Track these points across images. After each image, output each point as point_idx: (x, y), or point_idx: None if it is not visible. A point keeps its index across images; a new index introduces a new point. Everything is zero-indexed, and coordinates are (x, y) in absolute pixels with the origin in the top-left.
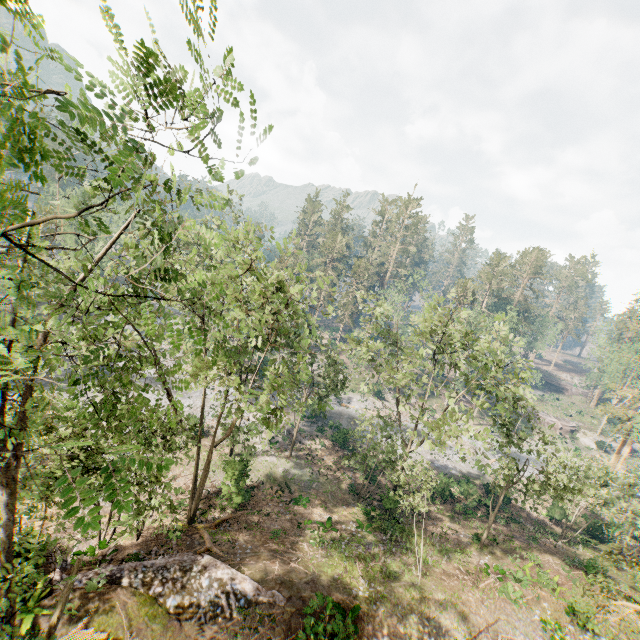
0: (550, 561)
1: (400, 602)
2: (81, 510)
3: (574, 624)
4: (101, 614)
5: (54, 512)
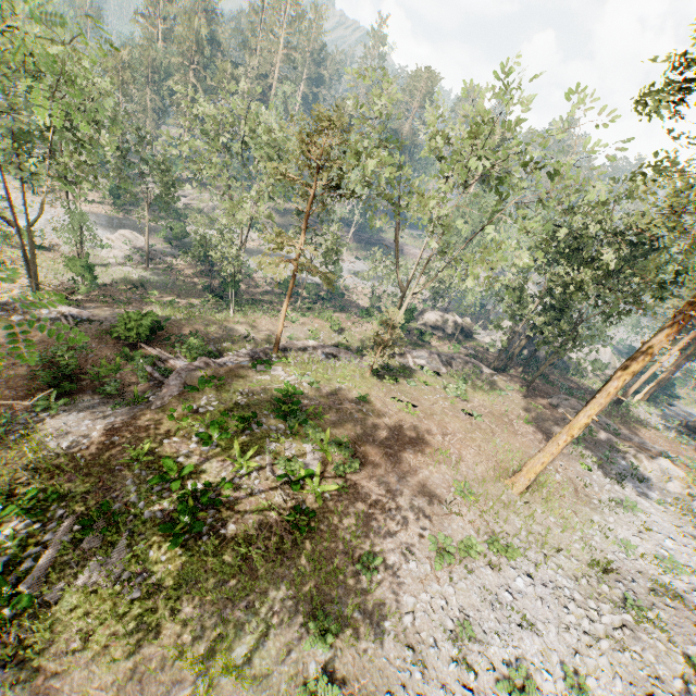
0: (343, 316)
1: (207, 321)
2: None
3: (330, 332)
4: None
5: None
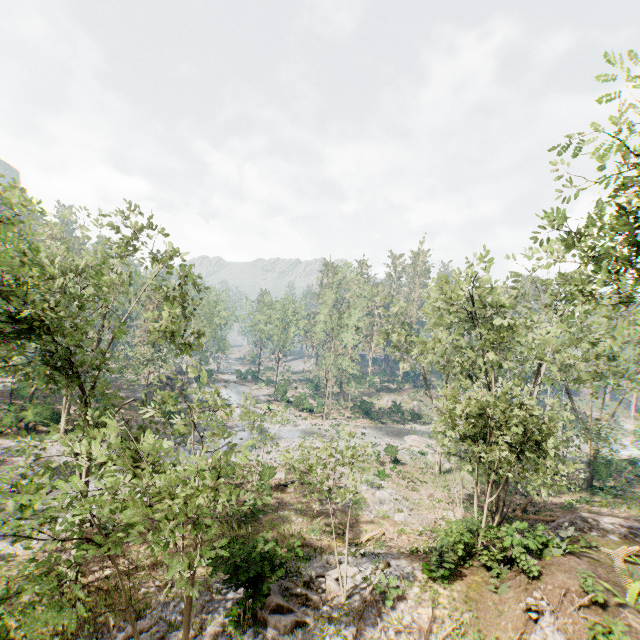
0: None
1: None
2: (410, 525)
3: None
4: (602, 545)
5: (396, 530)
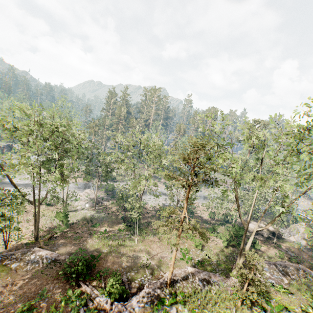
0: None
1: (122, 251)
2: None
3: (195, 248)
4: None
5: None
